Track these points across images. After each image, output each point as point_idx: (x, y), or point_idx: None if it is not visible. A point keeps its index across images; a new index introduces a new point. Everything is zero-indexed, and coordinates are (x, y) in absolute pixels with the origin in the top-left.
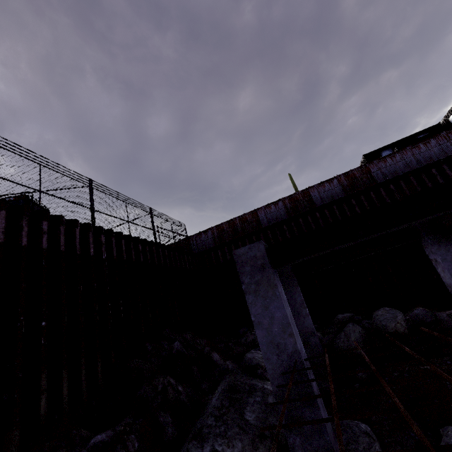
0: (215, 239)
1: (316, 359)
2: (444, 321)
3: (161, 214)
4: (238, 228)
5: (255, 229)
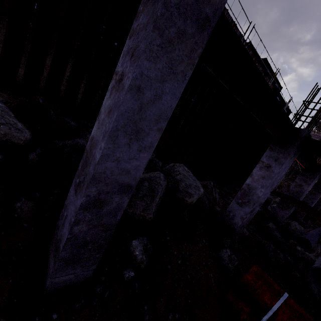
0: None
1: (94, 235)
2: (202, 195)
3: None
4: None
5: None
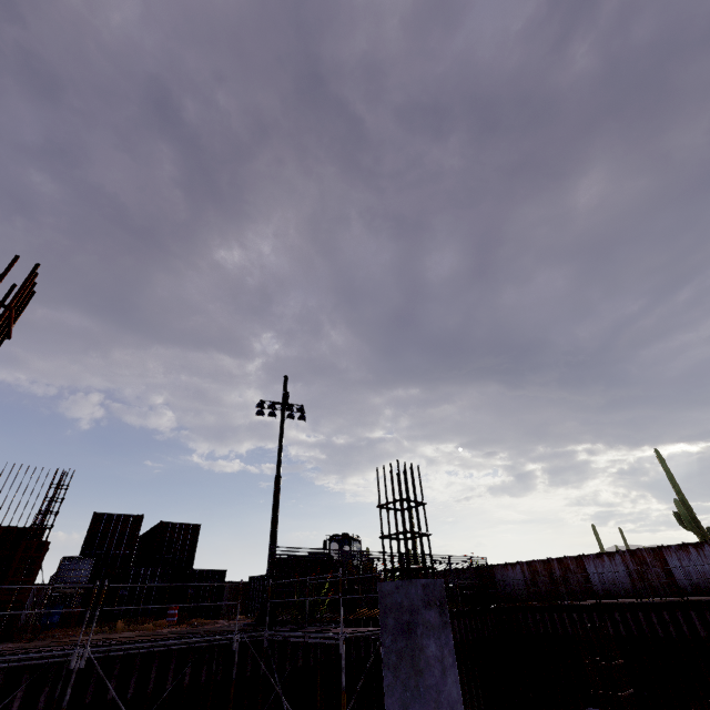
0: (525, 581)
1: None
2: None
3: (459, 558)
4: (557, 575)
5: (581, 585)
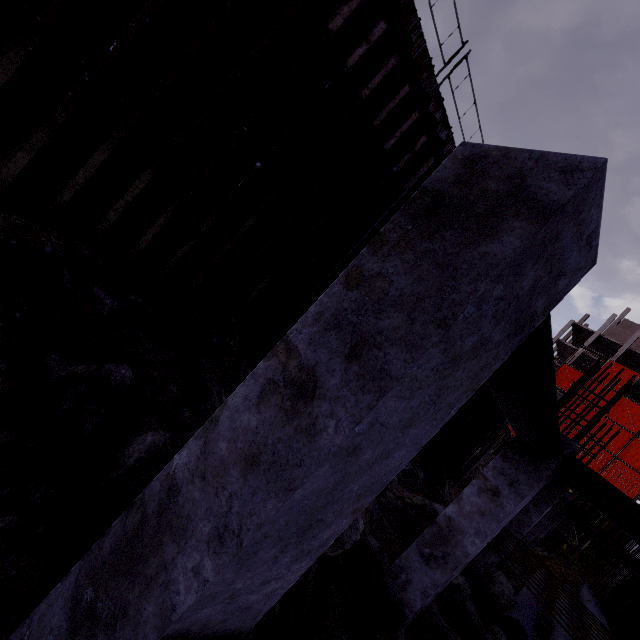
0: None
1: None
2: None
3: None
4: None
5: None
